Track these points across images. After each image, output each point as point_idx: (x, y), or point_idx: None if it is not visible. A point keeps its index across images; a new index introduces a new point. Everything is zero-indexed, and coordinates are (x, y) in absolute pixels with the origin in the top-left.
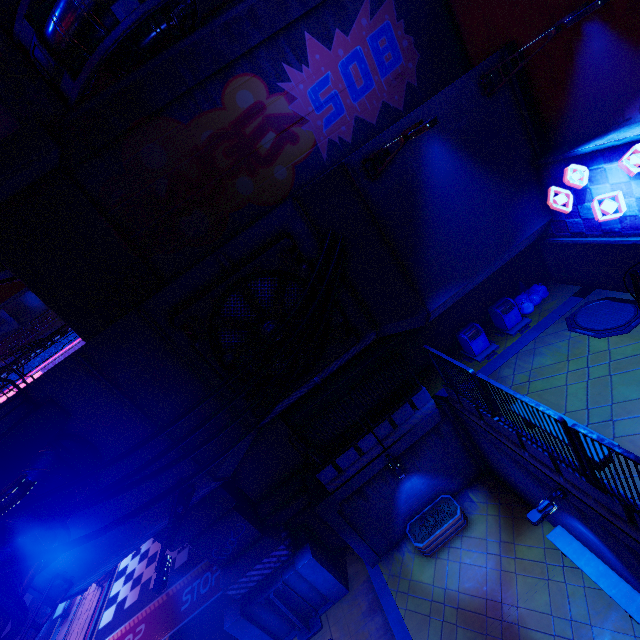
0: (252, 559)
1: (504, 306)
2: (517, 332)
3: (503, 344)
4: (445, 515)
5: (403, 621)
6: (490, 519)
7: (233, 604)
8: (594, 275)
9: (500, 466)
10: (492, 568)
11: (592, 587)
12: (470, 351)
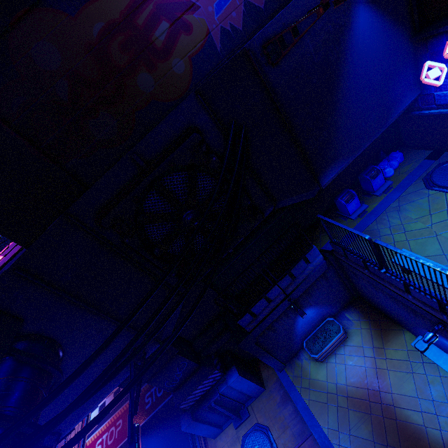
0: (195, 383)
1: (372, 173)
2: (382, 193)
3: (371, 204)
4: (331, 333)
5: (308, 408)
6: (364, 332)
7: (185, 412)
8: (446, 140)
9: (372, 296)
10: (369, 367)
11: (446, 376)
12: (346, 212)
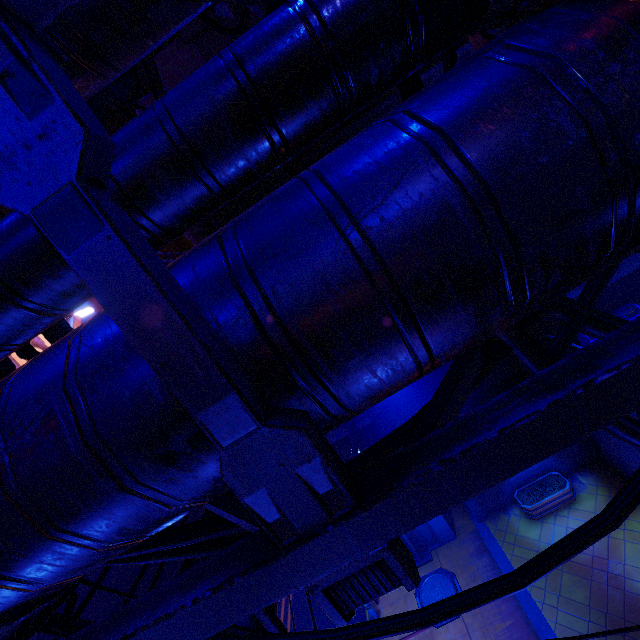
0: None
1: (628, 311)
2: None
3: None
4: (553, 487)
5: (509, 562)
6: (599, 498)
7: None
8: None
9: (614, 450)
10: None
11: None
12: None
